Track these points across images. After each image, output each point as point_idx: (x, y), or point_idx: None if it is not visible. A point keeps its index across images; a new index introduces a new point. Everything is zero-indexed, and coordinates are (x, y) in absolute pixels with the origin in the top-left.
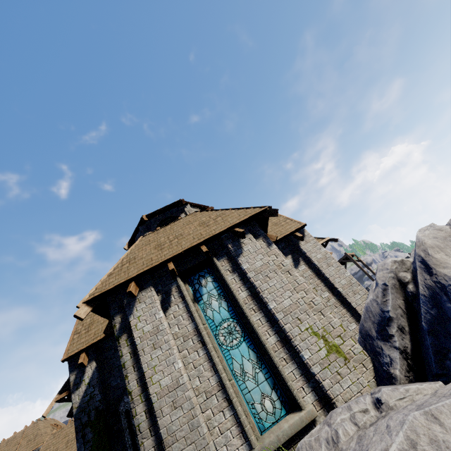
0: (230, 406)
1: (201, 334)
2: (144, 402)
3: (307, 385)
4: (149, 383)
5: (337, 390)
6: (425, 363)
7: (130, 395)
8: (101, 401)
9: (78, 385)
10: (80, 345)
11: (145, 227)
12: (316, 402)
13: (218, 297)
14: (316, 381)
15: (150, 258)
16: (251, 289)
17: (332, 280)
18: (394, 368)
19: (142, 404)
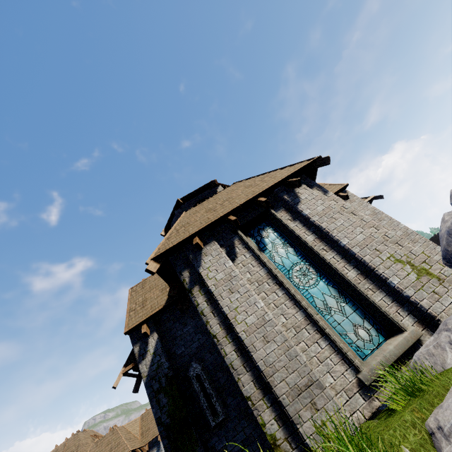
0: (323, 337)
1: (275, 277)
2: (232, 343)
3: (402, 309)
4: (234, 323)
5: (438, 308)
6: None
7: (215, 338)
8: (170, 368)
9: (143, 355)
10: (139, 318)
11: (180, 210)
12: (416, 324)
13: (282, 244)
14: (410, 305)
15: (205, 218)
16: (317, 232)
17: None
18: None
19: (230, 345)
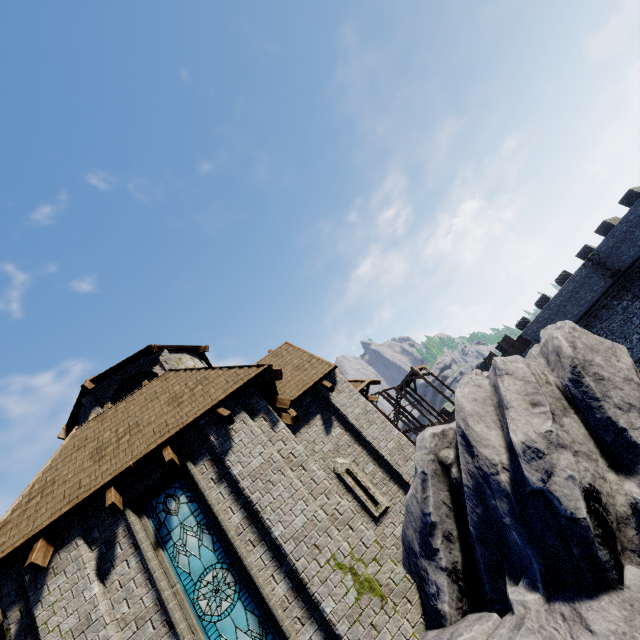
0: None
1: (167, 608)
2: None
3: None
4: None
5: None
6: (480, 580)
7: None
8: None
9: None
10: None
11: (93, 397)
12: None
13: (197, 528)
14: None
15: (79, 480)
16: (247, 506)
17: (376, 444)
18: (443, 602)
19: None
